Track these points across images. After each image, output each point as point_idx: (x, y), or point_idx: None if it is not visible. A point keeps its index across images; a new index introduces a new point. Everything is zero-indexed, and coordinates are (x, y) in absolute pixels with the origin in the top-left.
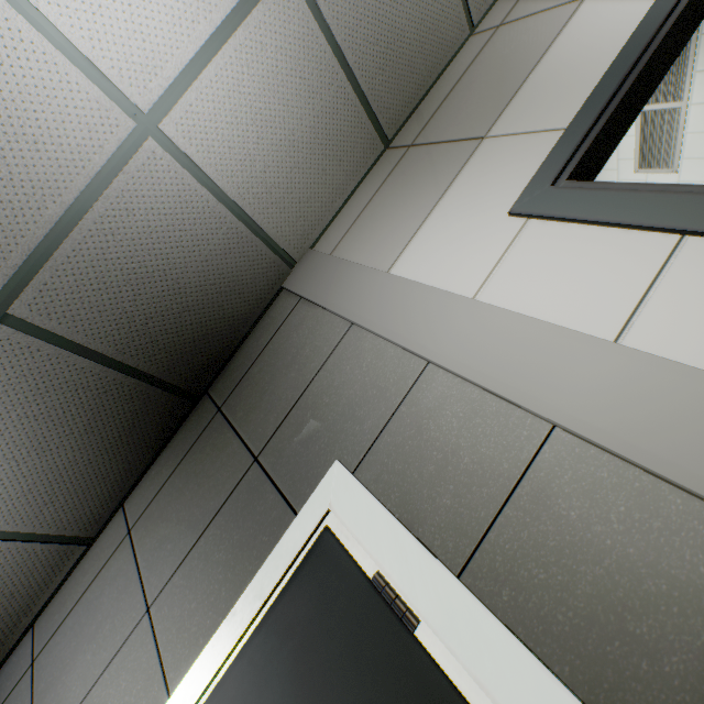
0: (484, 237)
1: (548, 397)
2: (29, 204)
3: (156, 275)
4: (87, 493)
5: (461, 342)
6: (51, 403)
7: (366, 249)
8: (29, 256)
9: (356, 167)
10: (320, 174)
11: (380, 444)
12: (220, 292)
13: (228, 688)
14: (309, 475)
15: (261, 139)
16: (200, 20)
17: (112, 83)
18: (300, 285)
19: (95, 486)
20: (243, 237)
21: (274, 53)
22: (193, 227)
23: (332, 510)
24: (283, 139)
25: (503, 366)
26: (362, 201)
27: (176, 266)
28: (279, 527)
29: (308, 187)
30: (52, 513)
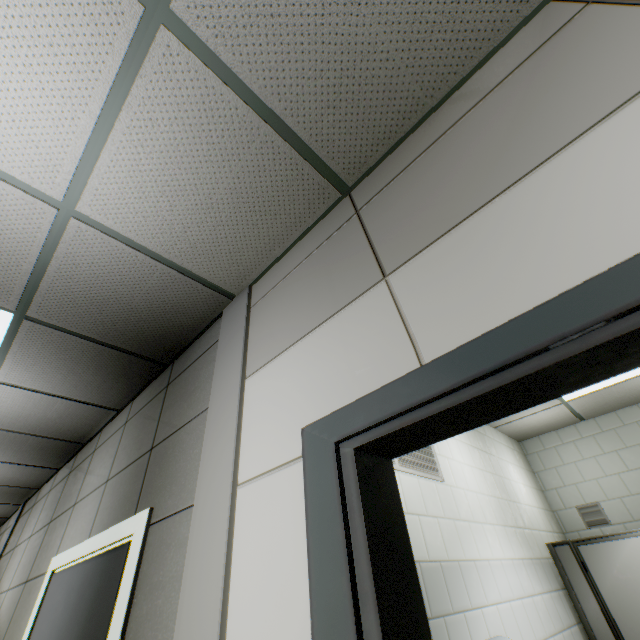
0: (285, 428)
1: (181, 637)
2: (11, 263)
3: (112, 300)
4: (109, 393)
5: (204, 518)
6: (71, 355)
7: (260, 331)
8: (26, 288)
9: (300, 218)
10: (251, 228)
11: (162, 525)
12: (166, 311)
13: (89, 565)
14: (148, 496)
15: (174, 206)
16: (80, 114)
17: (29, 183)
18: (225, 324)
19: (112, 391)
20: (177, 278)
21: (169, 125)
22: (129, 272)
23: (133, 537)
24: (199, 203)
25: (194, 575)
26: (295, 260)
27: (125, 296)
28: (131, 510)
29: (238, 240)
30: (93, 396)
